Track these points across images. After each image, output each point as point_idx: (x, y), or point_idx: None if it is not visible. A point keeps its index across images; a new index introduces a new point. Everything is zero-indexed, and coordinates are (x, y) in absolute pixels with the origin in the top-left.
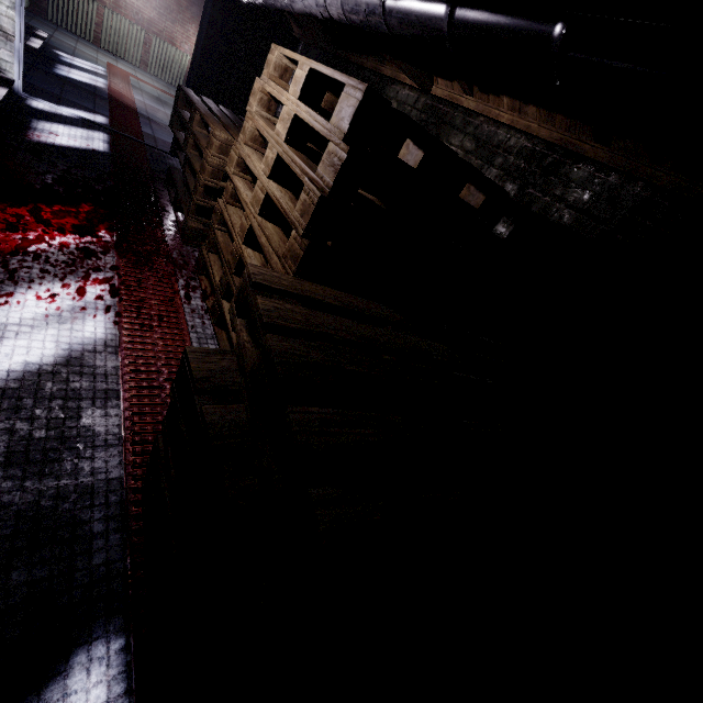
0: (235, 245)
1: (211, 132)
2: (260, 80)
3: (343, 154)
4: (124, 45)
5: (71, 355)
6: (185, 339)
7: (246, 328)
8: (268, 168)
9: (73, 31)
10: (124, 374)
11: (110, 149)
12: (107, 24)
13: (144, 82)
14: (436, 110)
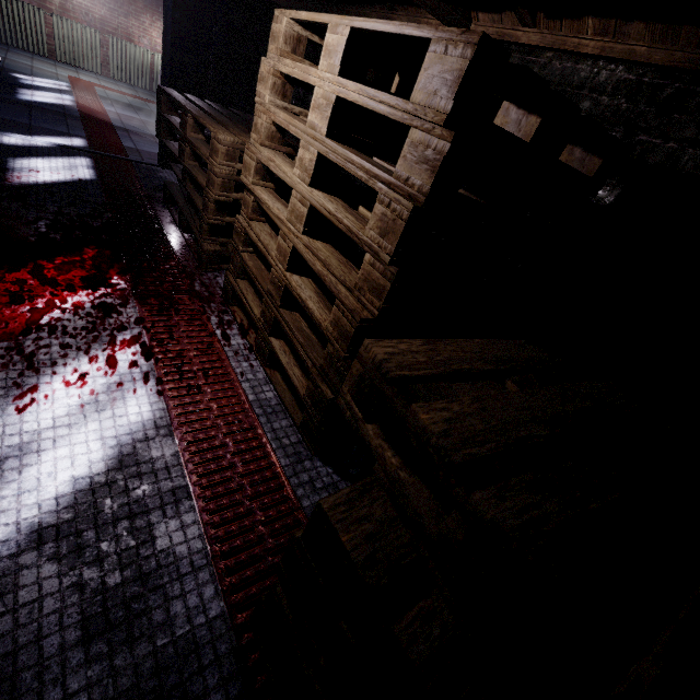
0: (275, 272)
1: (212, 136)
2: (269, 60)
3: (442, 143)
4: (81, 53)
5: (122, 452)
6: (238, 394)
7: (385, 440)
8: (307, 173)
9: (25, 48)
10: (187, 460)
11: (97, 175)
12: (58, 33)
13: (110, 90)
14: None
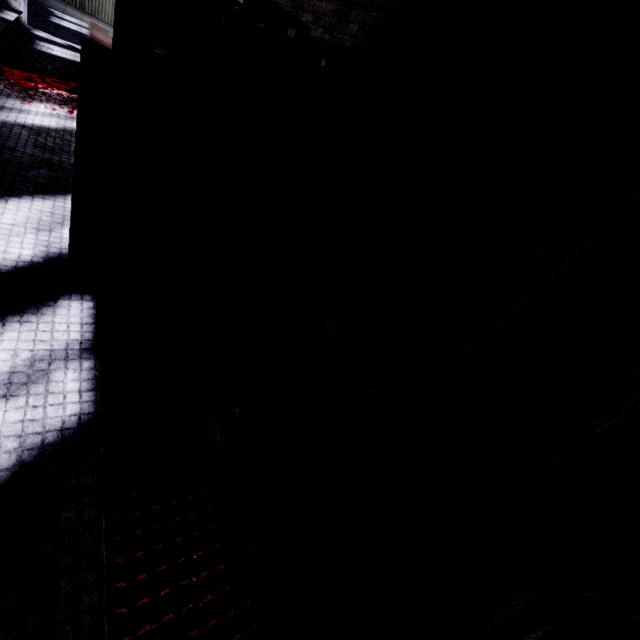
0: None
1: None
2: None
3: None
4: (104, 9)
5: (66, 129)
6: None
7: None
8: None
9: None
10: None
11: None
12: None
13: None
14: (296, 2)
